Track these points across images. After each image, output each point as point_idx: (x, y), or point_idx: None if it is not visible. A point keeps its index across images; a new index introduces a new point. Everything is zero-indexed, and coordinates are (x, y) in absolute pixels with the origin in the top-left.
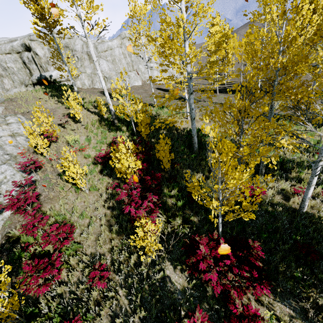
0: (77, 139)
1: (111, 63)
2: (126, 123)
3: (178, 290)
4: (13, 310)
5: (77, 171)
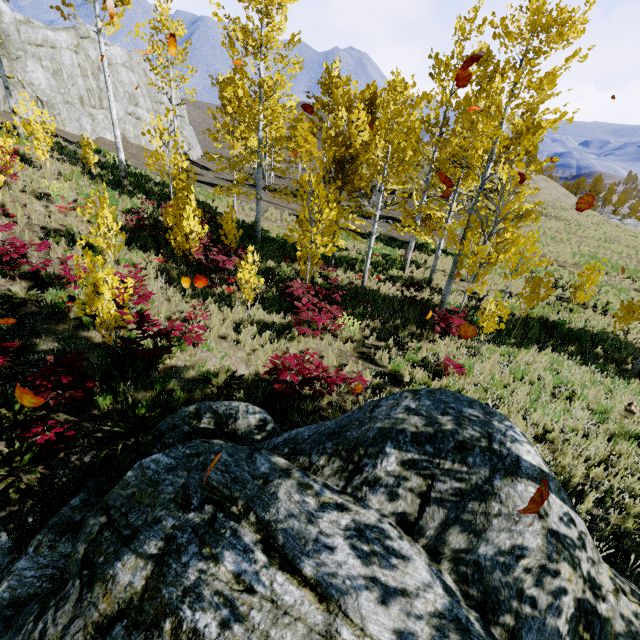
0: (63, 191)
1: (51, 76)
2: (144, 191)
3: (277, 323)
4: (114, 327)
5: (112, 225)
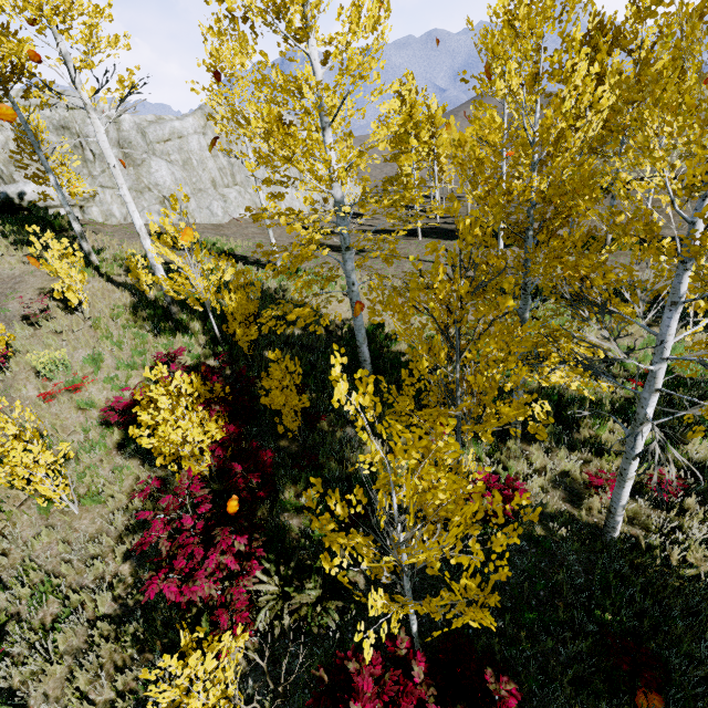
0: (65, 358)
1: (180, 168)
2: (203, 313)
3: None
4: None
5: (39, 459)
